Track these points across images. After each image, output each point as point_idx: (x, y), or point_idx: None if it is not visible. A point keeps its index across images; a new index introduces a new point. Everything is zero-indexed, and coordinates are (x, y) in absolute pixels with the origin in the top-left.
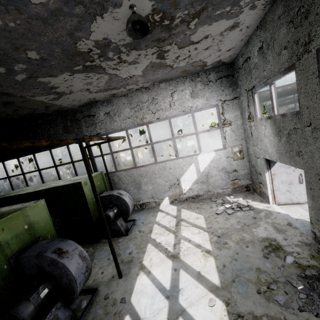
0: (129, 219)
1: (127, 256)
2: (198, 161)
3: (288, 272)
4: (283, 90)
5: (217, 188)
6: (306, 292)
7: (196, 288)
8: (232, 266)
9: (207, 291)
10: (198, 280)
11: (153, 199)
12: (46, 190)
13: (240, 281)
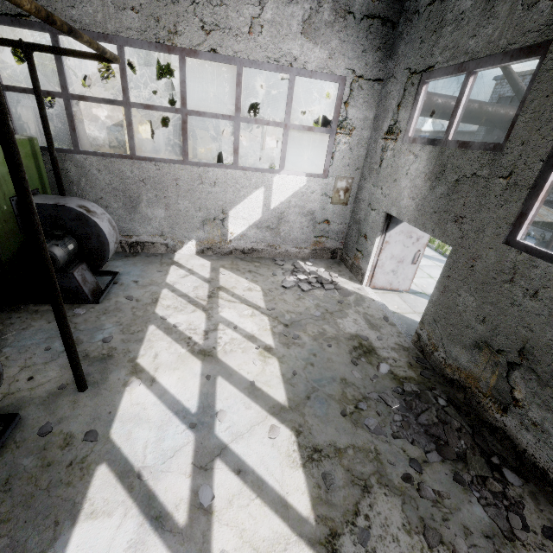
0: (102, 269)
1: (98, 347)
2: (272, 185)
3: (382, 385)
4: (443, 104)
5: (289, 245)
6: (402, 413)
7: (248, 409)
8: (306, 374)
9: (267, 414)
10: (250, 395)
11: (163, 238)
12: None
13: (318, 398)
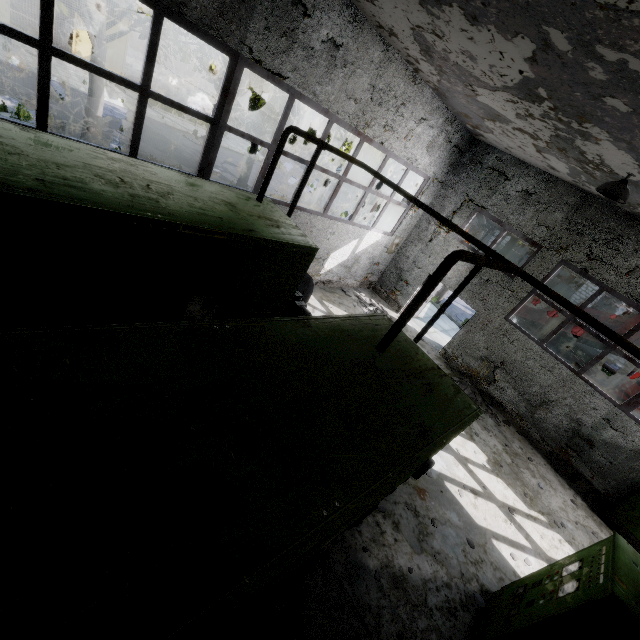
0: None
1: None
2: (364, 238)
3: None
4: None
5: (352, 278)
6: None
7: None
8: None
9: None
10: None
11: None
12: (235, 237)
13: None
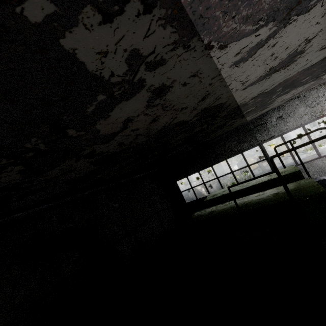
0: None
1: None
2: None
3: None
4: None
5: None
6: None
7: None
8: None
9: None
10: None
11: None
12: (264, 182)
13: None
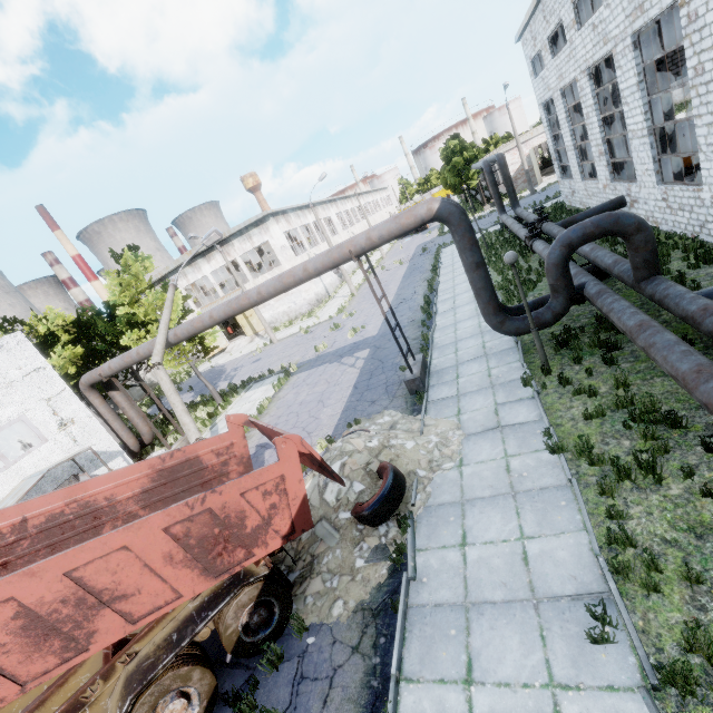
0: None
1: None
2: None
3: None
4: (119, 365)
5: None
6: None
7: None
8: None
9: None
10: None
11: None
12: None
13: None
